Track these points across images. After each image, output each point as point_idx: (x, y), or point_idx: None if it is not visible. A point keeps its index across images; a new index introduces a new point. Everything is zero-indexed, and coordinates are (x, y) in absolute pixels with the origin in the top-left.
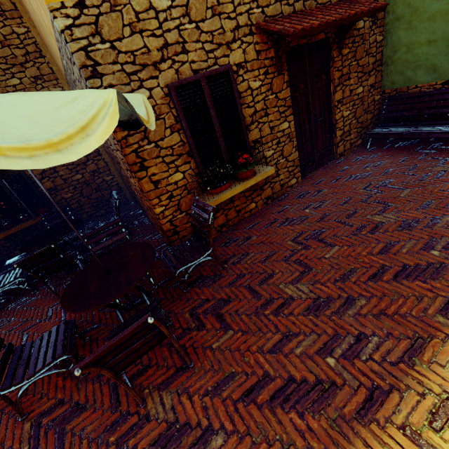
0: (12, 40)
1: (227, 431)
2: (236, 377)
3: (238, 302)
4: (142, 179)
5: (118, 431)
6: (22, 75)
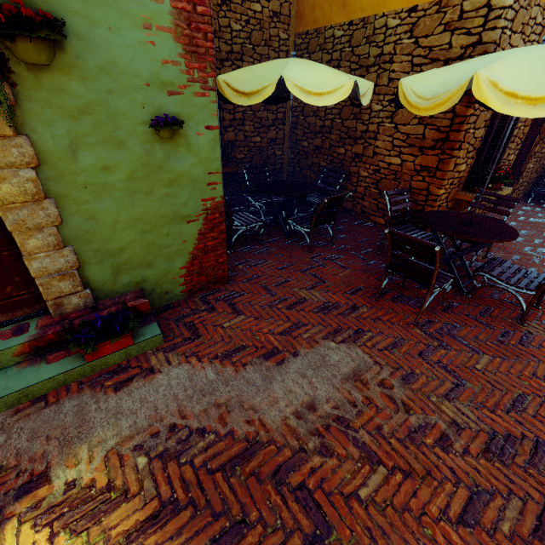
0: None
1: None
2: None
3: None
4: (453, 158)
5: (512, 339)
6: (266, 4)
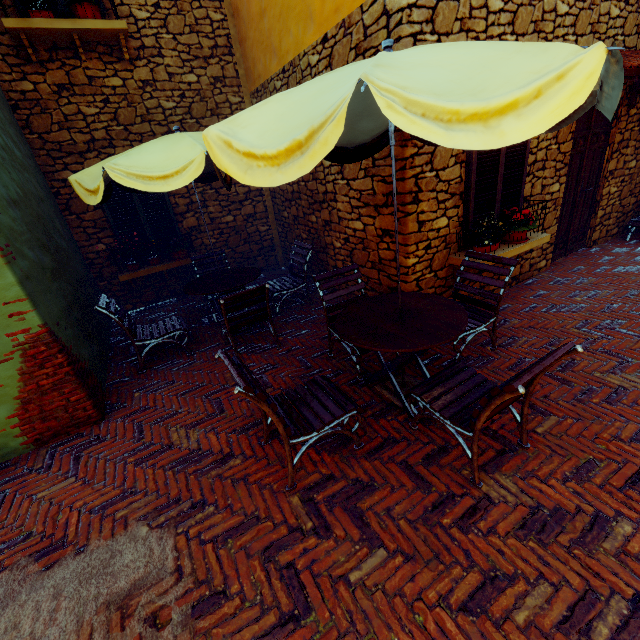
0: (204, 26)
1: (631, 519)
2: (602, 464)
3: (541, 388)
4: (409, 215)
5: (450, 513)
6: (202, 72)
